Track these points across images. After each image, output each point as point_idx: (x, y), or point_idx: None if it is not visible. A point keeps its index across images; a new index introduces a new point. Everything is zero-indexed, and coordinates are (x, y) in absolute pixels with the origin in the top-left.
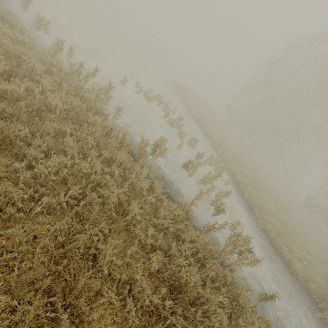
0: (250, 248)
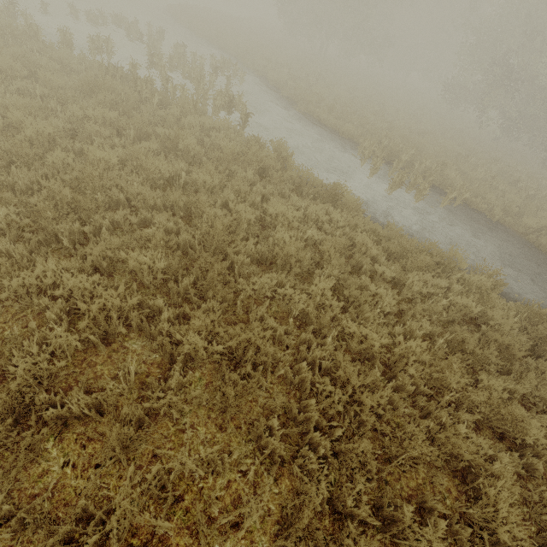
0: (232, 98)
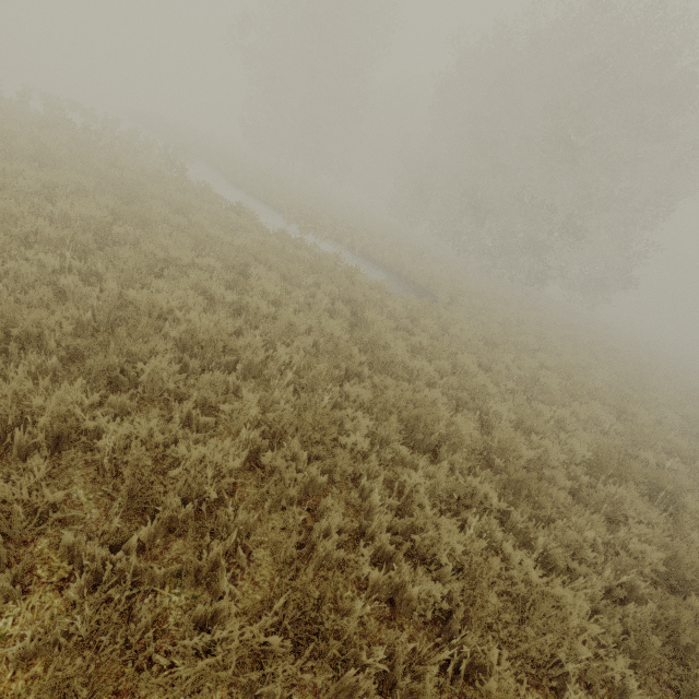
0: (174, 161)
